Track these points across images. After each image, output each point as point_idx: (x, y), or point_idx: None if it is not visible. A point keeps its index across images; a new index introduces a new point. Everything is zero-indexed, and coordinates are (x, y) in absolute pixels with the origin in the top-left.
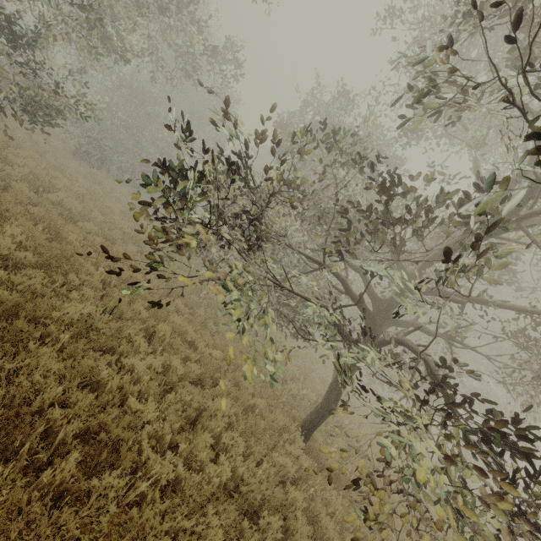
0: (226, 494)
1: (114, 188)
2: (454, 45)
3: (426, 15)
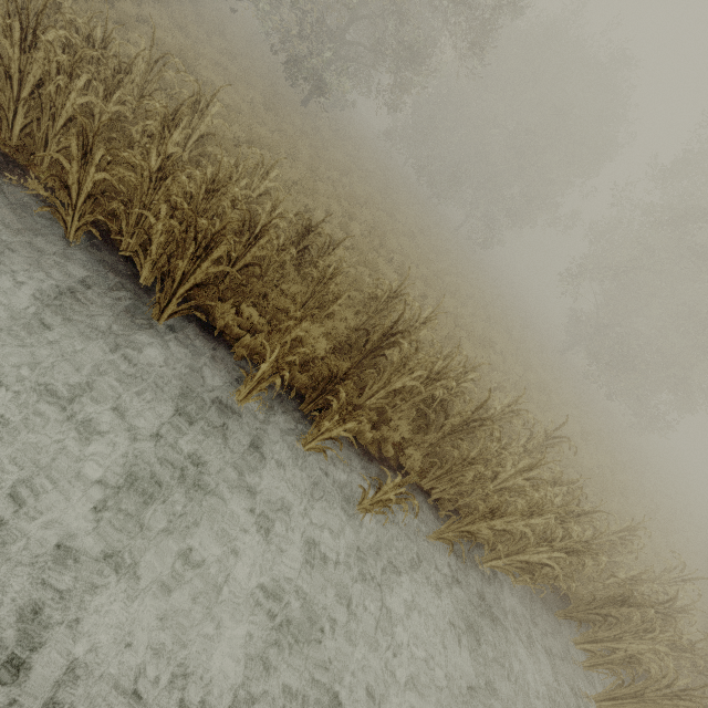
0: None
1: None
2: None
3: None
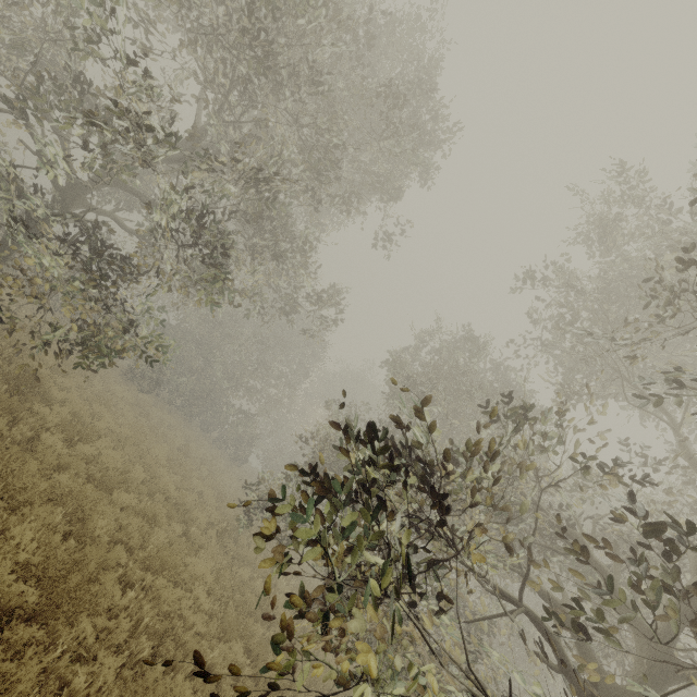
0: None
1: (163, 419)
2: (610, 309)
3: (568, 280)
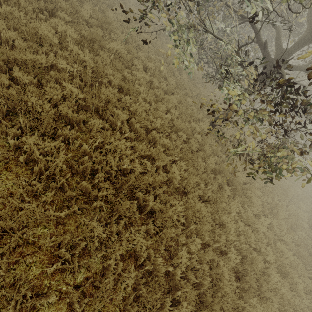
0: (168, 127)
1: None
2: None
3: None
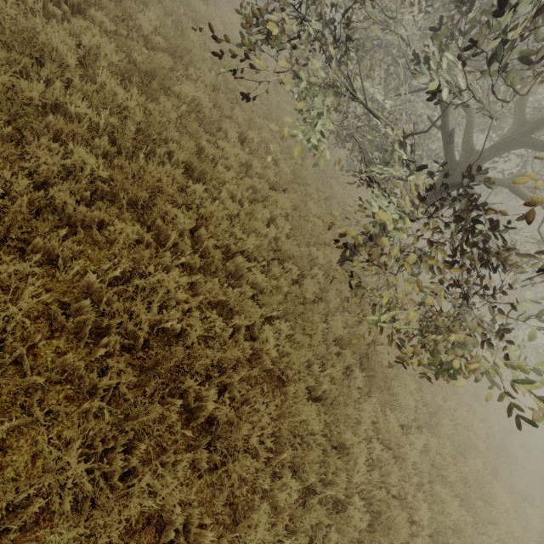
0: (269, 249)
1: None
2: None
3: None
